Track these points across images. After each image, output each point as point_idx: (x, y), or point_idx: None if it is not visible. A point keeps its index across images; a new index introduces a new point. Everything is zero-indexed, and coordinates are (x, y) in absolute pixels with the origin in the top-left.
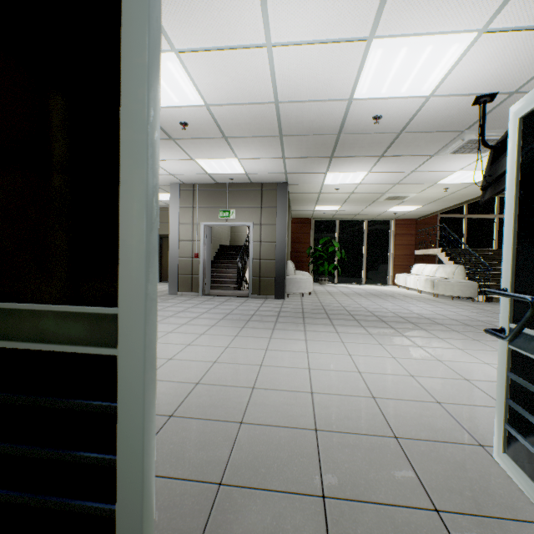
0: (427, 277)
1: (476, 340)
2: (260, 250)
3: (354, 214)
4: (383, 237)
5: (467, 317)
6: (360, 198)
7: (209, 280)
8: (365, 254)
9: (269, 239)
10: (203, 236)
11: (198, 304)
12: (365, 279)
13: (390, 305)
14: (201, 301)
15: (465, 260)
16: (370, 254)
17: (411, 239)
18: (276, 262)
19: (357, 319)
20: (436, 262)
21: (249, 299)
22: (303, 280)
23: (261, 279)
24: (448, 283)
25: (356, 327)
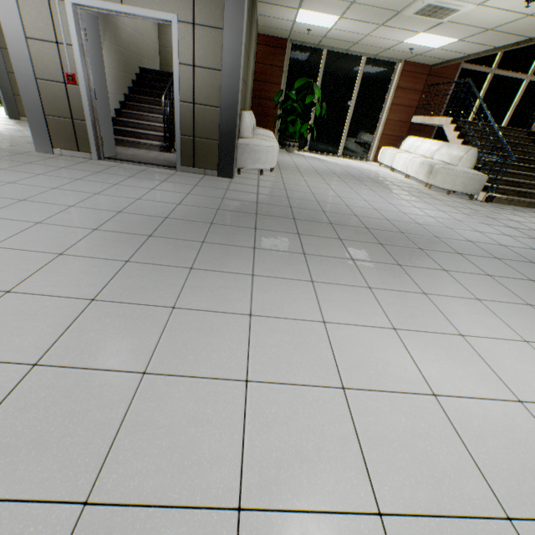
0: (425, 159)
1: (531, 305)
2: (193, 84)
3: (352, 42)
4: (380, 90)
5: (484, 236)
6: (377, 0)
7: (109, 132)
8: (351, 113)
9: (209, 61)
10: (75, 34)
11: (74, 182)
12: (343, 150)
13: (381, 203)
14: (87, 173)
15: (475, 140)
16: (357, 114)
17: (415, 99)
18: (221, 112)
19: (342, 238)
20: (432, 136)
21: (177, 173)
22: (264, 149)
23: (196, 140)
24: (452, 172)
25: (343, 263)
